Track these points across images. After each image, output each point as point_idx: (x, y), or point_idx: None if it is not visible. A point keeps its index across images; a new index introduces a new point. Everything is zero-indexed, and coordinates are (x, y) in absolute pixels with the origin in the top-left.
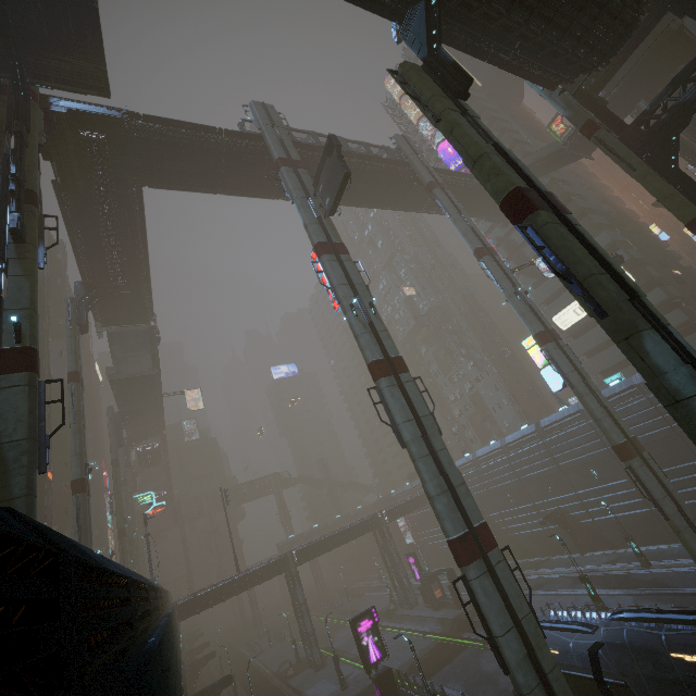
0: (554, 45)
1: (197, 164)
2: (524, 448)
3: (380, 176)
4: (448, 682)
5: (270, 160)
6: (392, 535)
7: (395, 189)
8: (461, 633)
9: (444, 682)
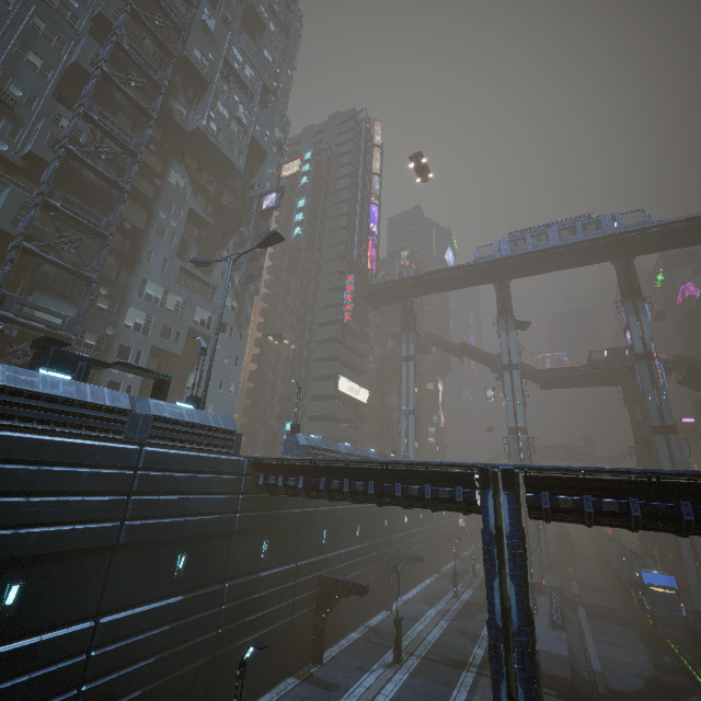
0: (571, 385)
1: (688, 238)
2: None
3: (527, 274)
4: None
5: (630, 262)
6: None
7: (506, 274)
8: (603, 695)
9: None
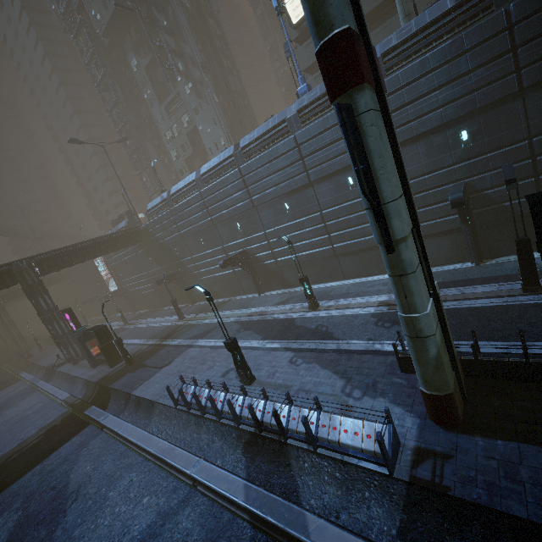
0: None
1: None
2: (219, 180)
3: None
4: (7, 510)
5: None
6: (47, 289)
7: None
8: (88, 407)
9: (3, 509)
